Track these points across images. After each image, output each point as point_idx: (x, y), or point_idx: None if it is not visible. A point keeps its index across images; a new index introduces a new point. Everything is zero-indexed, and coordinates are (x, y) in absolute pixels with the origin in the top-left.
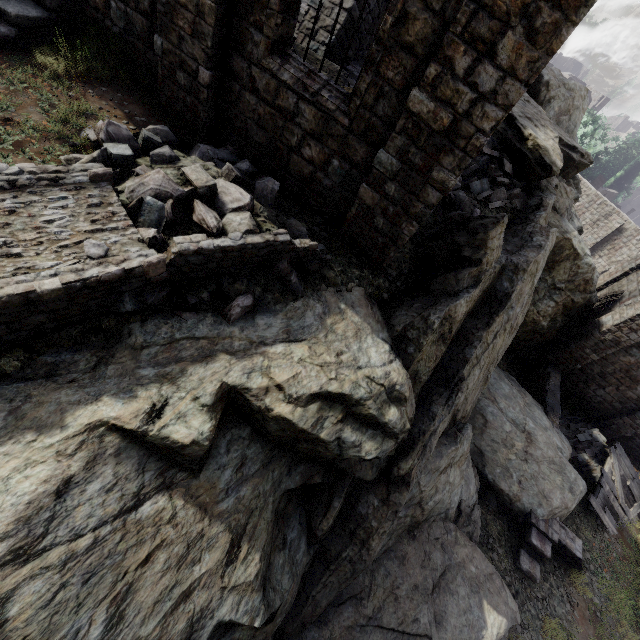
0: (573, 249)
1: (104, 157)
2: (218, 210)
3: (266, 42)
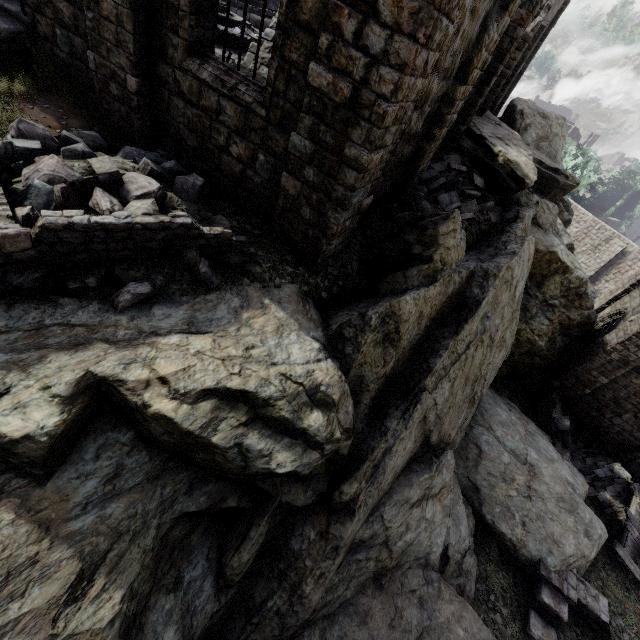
0: (560, 262)
1: (7, 150)
2: (123, 199)
3: (183, 44)
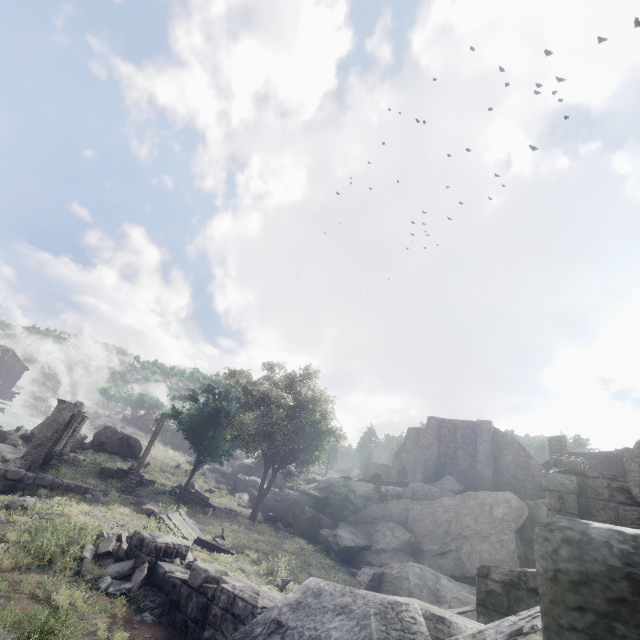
0: None
1: None
2: None
3: None
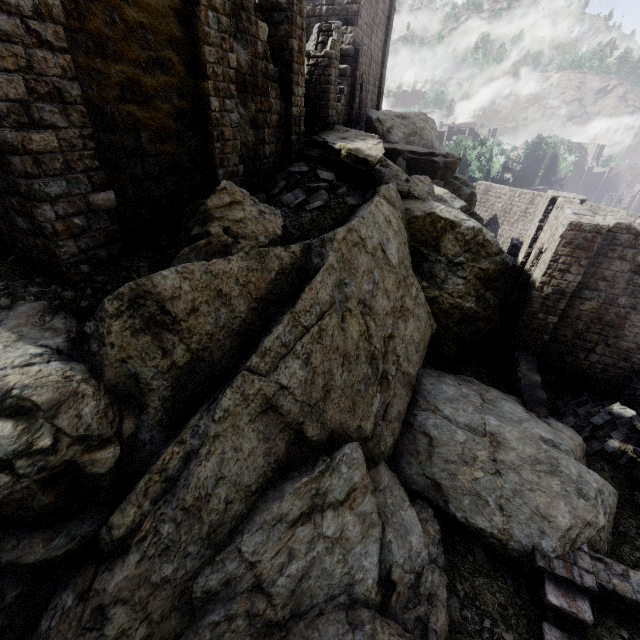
0: (443, 220)
1: None
2: None
3: None
